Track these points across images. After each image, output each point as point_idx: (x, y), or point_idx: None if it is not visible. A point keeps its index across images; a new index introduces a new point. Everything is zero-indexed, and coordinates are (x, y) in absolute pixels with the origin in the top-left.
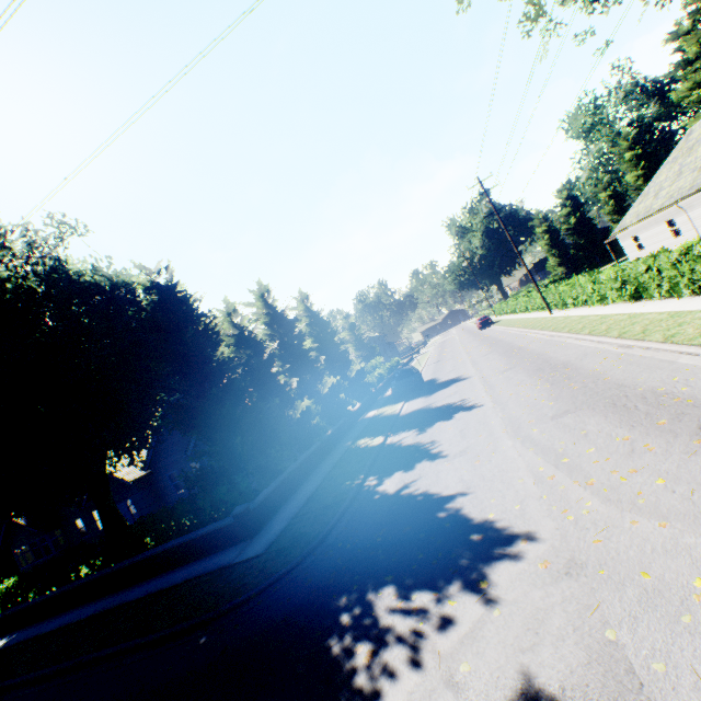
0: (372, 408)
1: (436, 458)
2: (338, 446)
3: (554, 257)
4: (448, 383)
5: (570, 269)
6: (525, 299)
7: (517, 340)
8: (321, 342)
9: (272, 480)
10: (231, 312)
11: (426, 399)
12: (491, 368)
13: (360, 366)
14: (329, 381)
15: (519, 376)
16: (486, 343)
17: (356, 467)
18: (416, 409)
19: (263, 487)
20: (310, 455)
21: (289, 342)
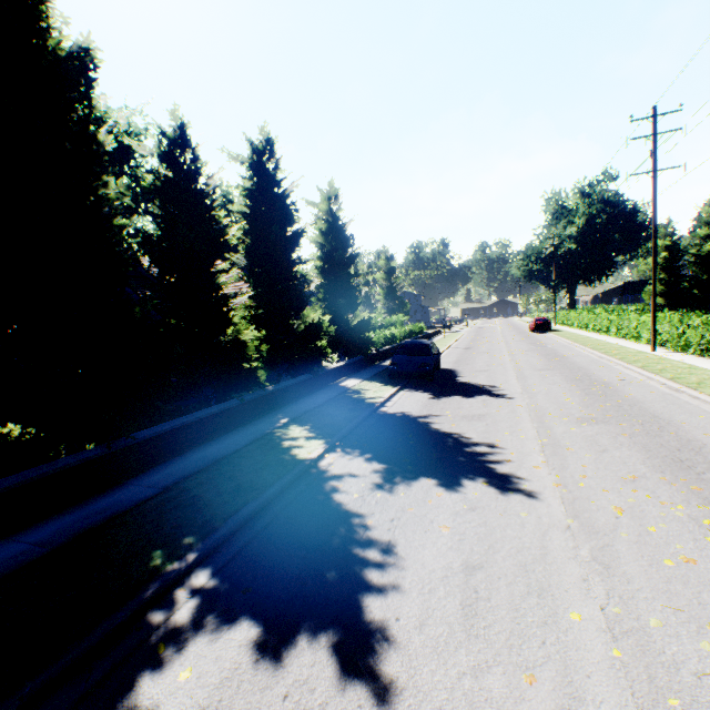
0: (359, 374)
1: (358, 672)
2: (268, 417)
3: (659, 284)
4: (472, 391)
5: (669, 305)
6: (612, 317)
7: (596, 367)
8: (331, 263)
9: (161, 421)
10: (178, 138)
11: (430, 401)
12: (552, 399)
13: (368, 315)
14: (312, 317)
15: (627, 454)
16: (541, 352)
17: (222, 503)
18: (407, 412)
19: (134, 430)
20: (203, 418)
21: (272, 237)
